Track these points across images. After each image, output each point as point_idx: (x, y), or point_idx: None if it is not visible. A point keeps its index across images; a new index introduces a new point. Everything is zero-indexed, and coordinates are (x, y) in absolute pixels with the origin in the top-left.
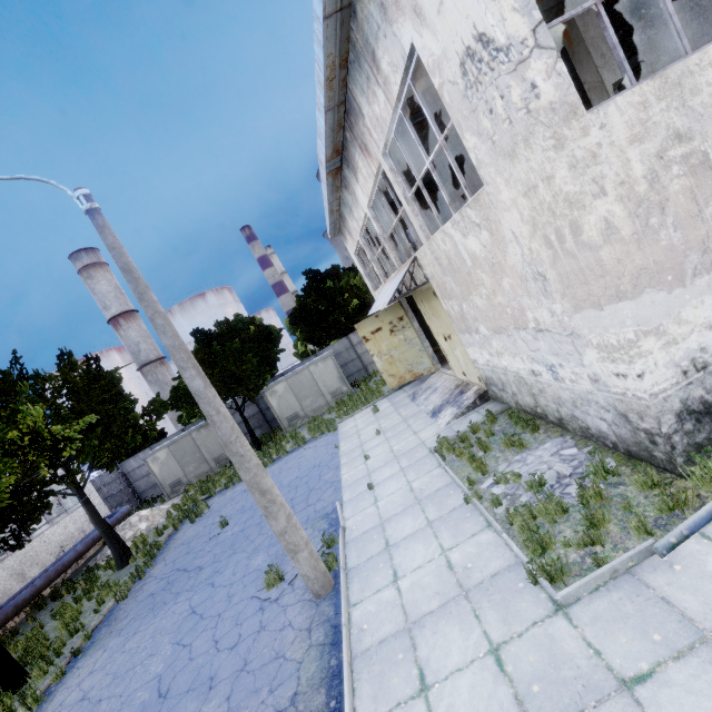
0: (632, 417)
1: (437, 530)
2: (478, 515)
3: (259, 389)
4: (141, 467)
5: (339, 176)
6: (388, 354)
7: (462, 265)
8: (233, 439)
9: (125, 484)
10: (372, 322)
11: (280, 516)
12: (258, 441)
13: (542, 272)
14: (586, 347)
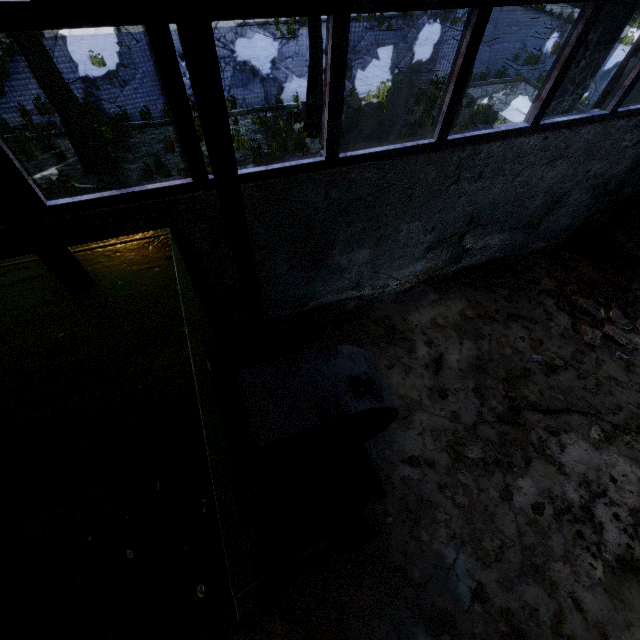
0: None
1: None
2: None
3: None
4: None
5: None
6: None
7: None
8: None
9: None
10: None
11: None
12: None
13: None
14: None
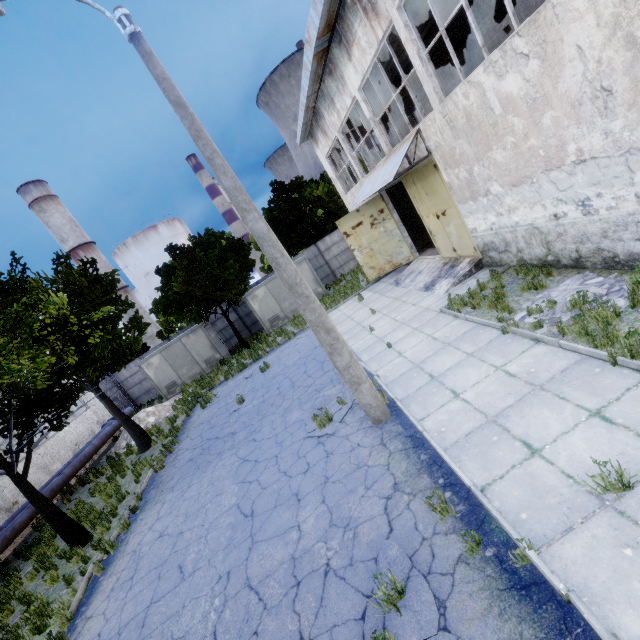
0: None
1: (481, 357)
2: (521, 339)
3: (243, 294)
4: (133, 376)
5: (323, 61)
6: (369, 247)
7: (486, 117)
8: (297, 281)
9: (119, 392)
10: (353, 217)
11: (344, 352)
12: (245, 341)
13: (608, 85)
14: None
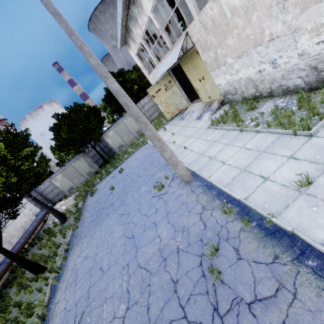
0: (319, 66)
1: (232, 144)
2: (250, 132)
3: (101, 135)
4: (47, 188)
5: None
6: (165, 102)
7: (223, 20)
8: (140, 115)
9: (41, 197)
10: (155, 86)
11: (168, 150)
12: (107, 160)
13: None
14: (302, 35)
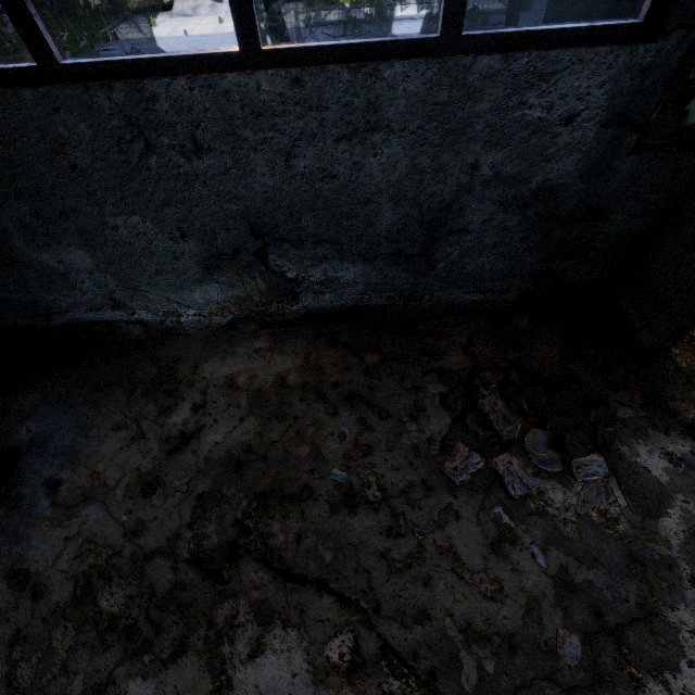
0: None
1: None
2: None
3: None
4: None
5: None
6: None
7: None
8: None
9: None
10: None
11: None
12: None
13: None
14: None
